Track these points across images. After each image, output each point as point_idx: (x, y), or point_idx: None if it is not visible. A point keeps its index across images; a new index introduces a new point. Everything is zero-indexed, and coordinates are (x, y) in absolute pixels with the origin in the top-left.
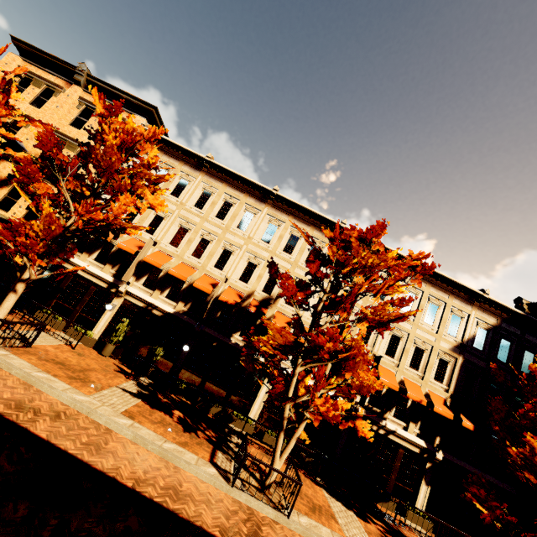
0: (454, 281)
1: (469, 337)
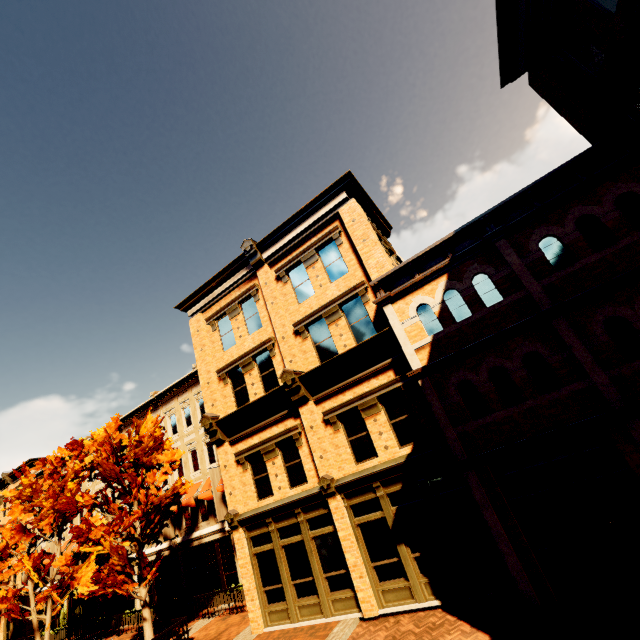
0: (177, 383)
1: None
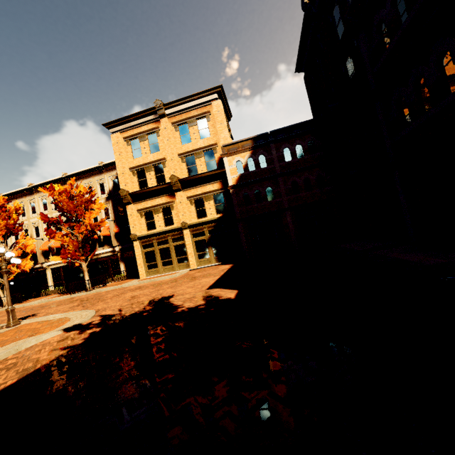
0: (85, 170)
1: (109, 189)
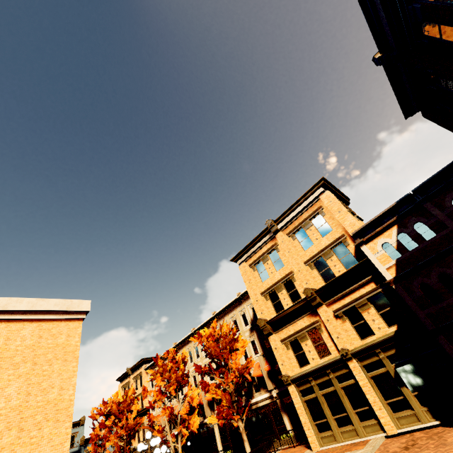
0: (227, 305)
1: (250, 319)
